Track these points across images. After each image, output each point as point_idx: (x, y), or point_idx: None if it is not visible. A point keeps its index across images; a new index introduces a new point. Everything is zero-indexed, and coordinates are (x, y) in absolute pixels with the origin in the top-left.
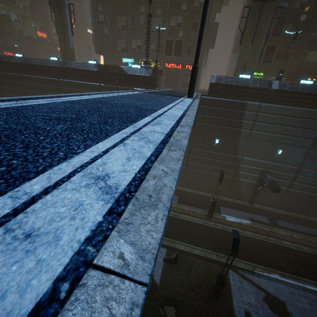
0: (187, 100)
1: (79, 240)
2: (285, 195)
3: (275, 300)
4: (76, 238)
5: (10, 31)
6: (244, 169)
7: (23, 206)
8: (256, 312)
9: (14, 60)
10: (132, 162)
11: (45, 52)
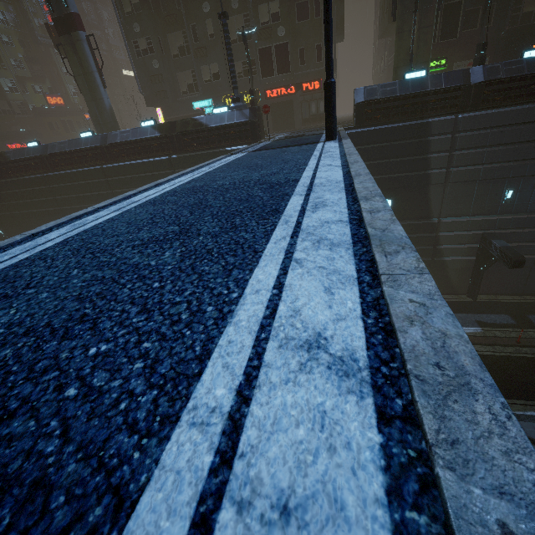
0: (331, 147)
1: (376, 499)
2: (533, 268)
3: None
4: (367, 495)
5: (7, 109)
6: (449, 239)
7: (227, 442)
8: None
9: (27, 155)
10: (339, 296)
11: (68, 128)
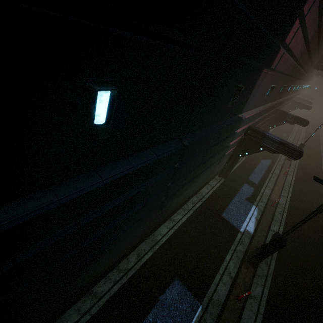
0: None
1: None
2: None
3: None
4: None
5: None
6: (237, 135)
7: None
8: None
9: None
10: None
11: None
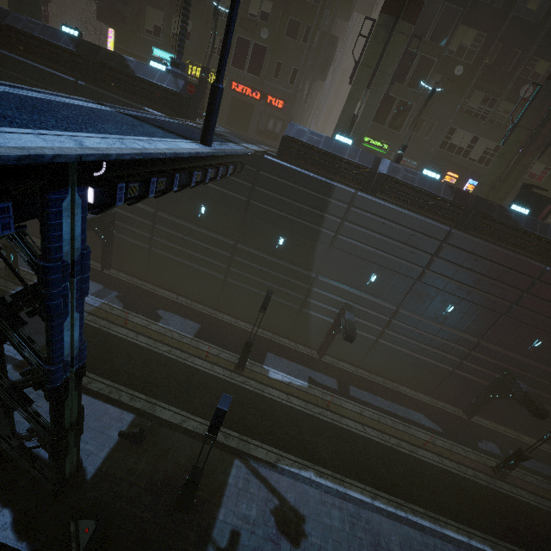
0: (174, 144)
1: None
2: (372, 348)
3: (290, 513)
4: None
5: None
6: (318, 296)
7: None
8: (252, 531)
9: None
10: None
11: None
